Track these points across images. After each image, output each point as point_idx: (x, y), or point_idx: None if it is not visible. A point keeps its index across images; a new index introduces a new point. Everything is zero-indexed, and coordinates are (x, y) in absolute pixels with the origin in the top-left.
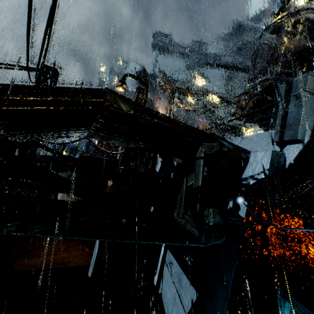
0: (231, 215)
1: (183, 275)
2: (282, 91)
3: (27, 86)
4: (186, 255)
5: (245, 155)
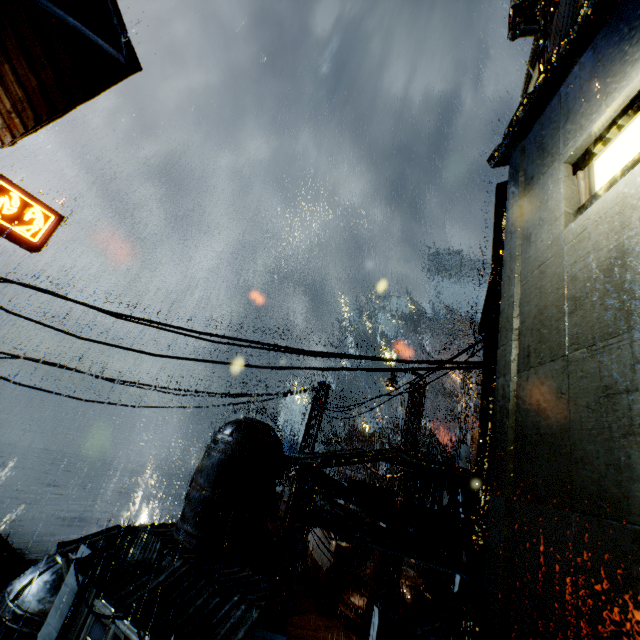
0: None
1: None
2: None
3: (360, 452)
4: None
5: None
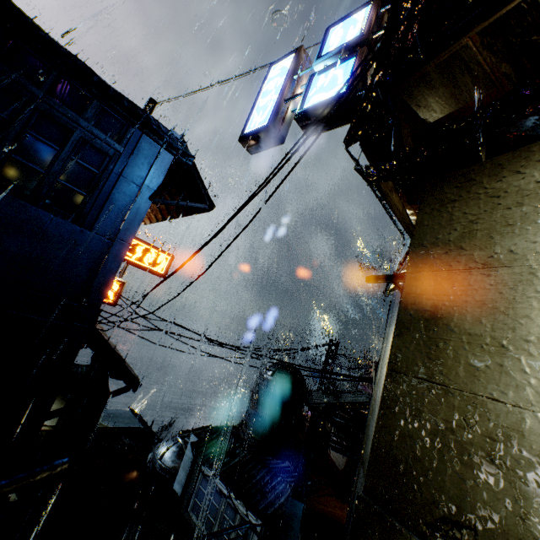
0: None
1: None
2: None
3: (350, 402)
4: None
5: None
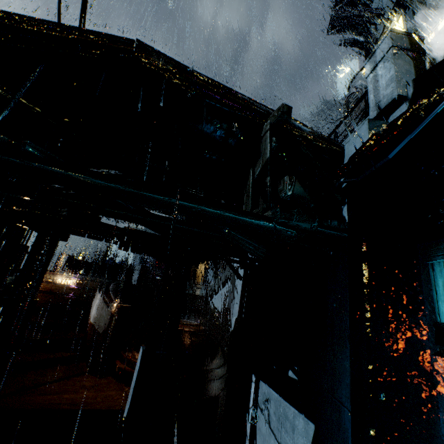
0: (330, 218)
1: (288, 408)
2: (367, 68)
3: (49, 22)
4: (288, 368)
5: (336, 149)
